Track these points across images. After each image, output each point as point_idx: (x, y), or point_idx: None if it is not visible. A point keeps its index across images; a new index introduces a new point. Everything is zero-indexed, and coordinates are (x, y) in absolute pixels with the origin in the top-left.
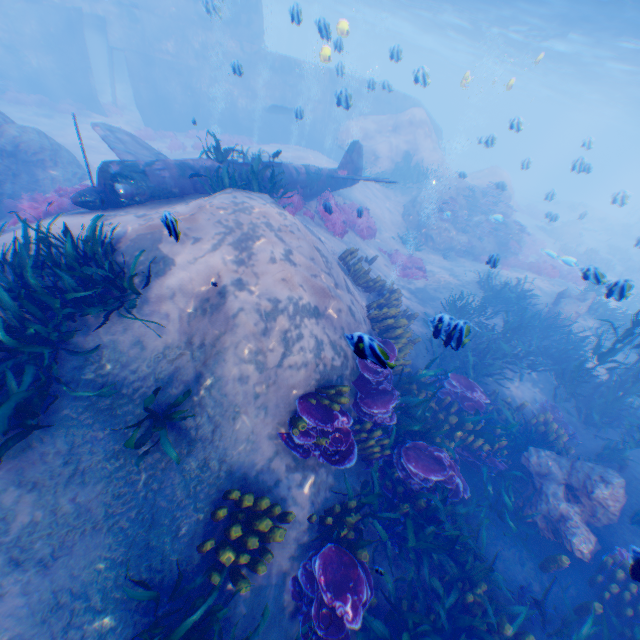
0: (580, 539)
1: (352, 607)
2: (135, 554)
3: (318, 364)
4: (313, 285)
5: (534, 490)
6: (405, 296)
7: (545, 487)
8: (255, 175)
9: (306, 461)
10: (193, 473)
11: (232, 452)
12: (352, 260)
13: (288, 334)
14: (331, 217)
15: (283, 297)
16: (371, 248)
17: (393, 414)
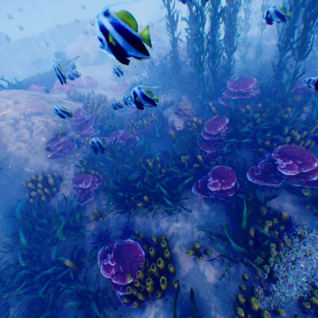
0: (177, 124)
1: (85, 183)
2: (8, 213)
3: (51, 130)
4: (33, 106)
5: (167, 123)
6: (117, 97)
7: (167, 119)
8: (2, 87)
9: (69, 162)
10: (20, 185)
11: (32, 172)
12: (74, 95)
13: (29, 126)
14: (62, 87)
15: (18, 115)
16: (98, 90)
17: (98, 131)
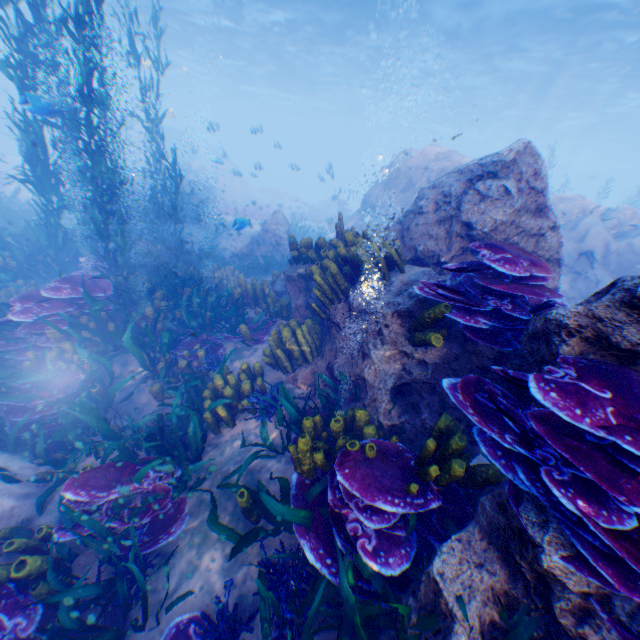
0: None
1: None
2: None
3: None
4: None
5: None
6: None
7: None
8: None
9: None
10: None
11: None
12: None
13: None
14: None
15: None
16: None
17: None
